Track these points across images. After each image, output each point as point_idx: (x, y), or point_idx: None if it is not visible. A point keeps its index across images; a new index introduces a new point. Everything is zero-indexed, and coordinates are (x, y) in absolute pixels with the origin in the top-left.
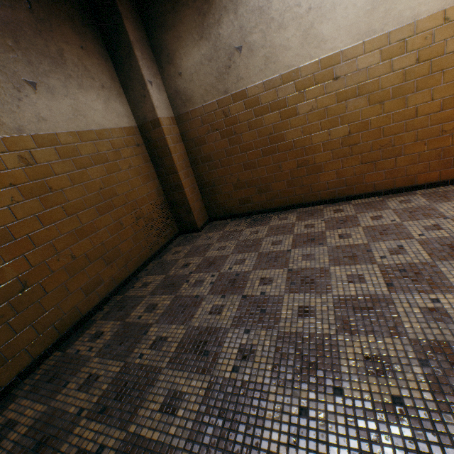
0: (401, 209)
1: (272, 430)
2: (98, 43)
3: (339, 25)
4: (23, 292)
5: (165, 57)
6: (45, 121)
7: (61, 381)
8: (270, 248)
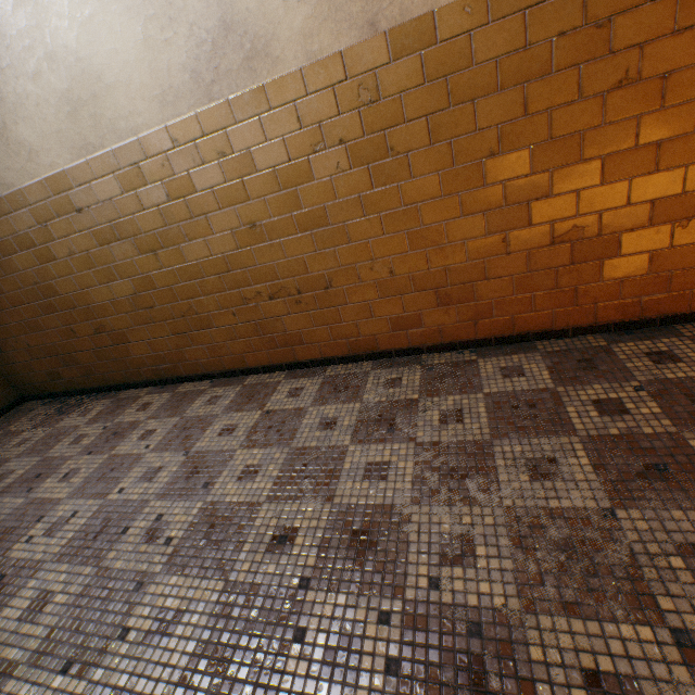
0: (188, 419)
1: None
2: None
3: (43, 131)
4: None
5: None
6: None
7: None
8: None
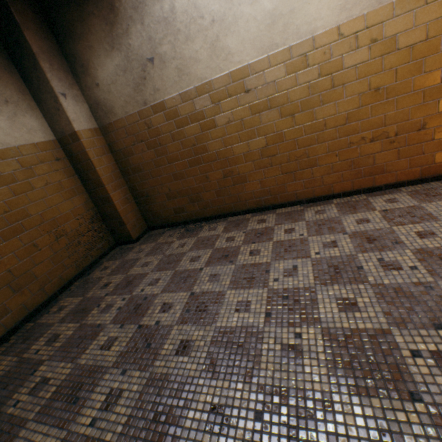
0: (313, 221)
1: None
2: None
3: (243, 39)
4: None
5: (80, 67)
6: None
7: None
8: (187, 266)
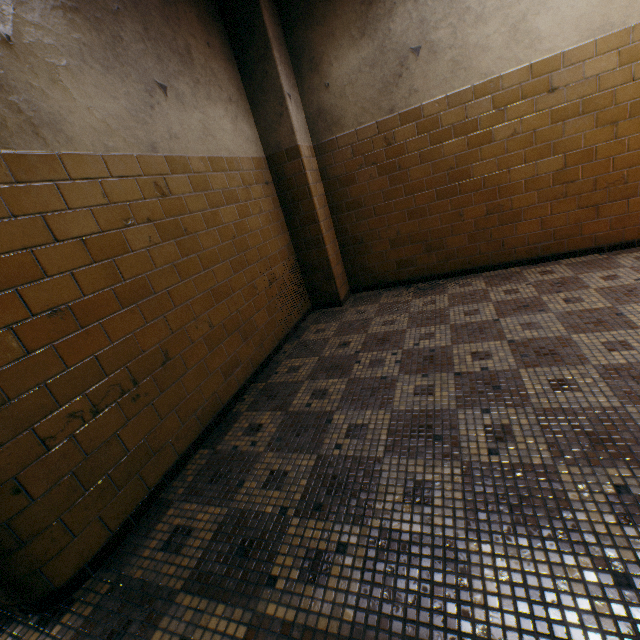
0: None
1: (587, 512)
2: (223, 40)
3: (562, 18)
4: (164, 365)
5: (307, 62)
6: (177, 139)
7: (230, 480)
8: (465, 319)
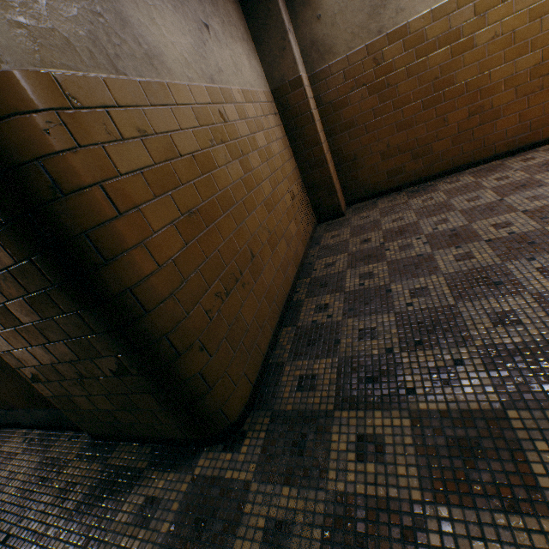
0: None
1: None
2: None
3: None
4: (252, 261)
5: None
6: (222, 73)
7: (326, 341)
8: (470, 204)
